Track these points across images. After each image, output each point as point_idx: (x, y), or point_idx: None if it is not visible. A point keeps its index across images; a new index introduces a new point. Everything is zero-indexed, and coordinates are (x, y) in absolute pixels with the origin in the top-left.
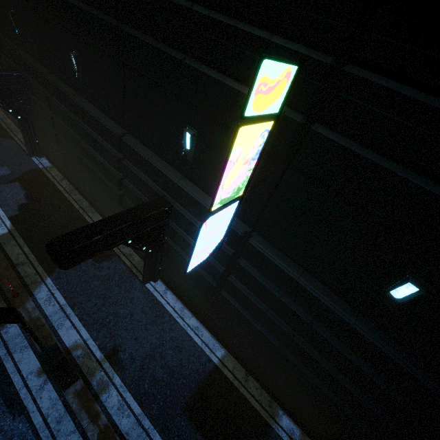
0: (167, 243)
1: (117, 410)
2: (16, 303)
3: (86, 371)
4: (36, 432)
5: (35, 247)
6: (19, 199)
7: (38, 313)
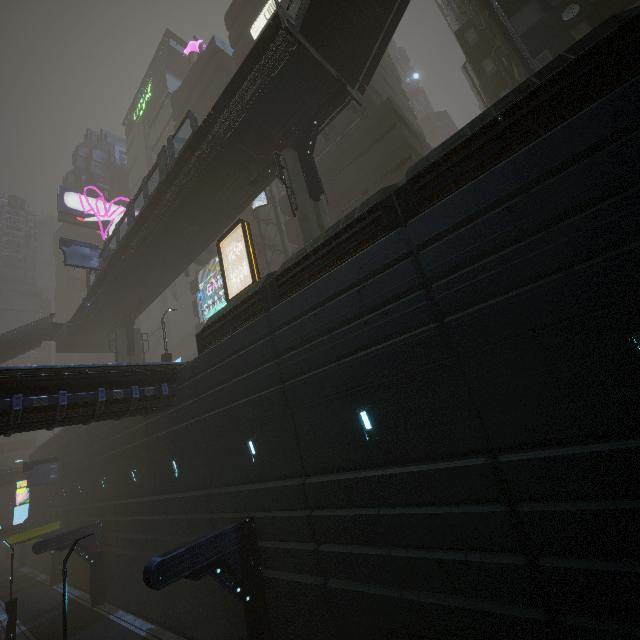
0: None
1: None
2: None
3: None
4: None
5: None
6: None
7: None
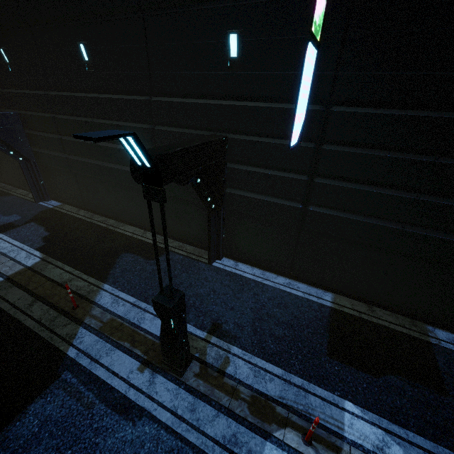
0: (227, 194)
1: (254, 378)
2: (80, 314)
3: (195, 352)
4: (170, 429)
5: (77, 265)
6: (40, 234)
7: (110, 315)
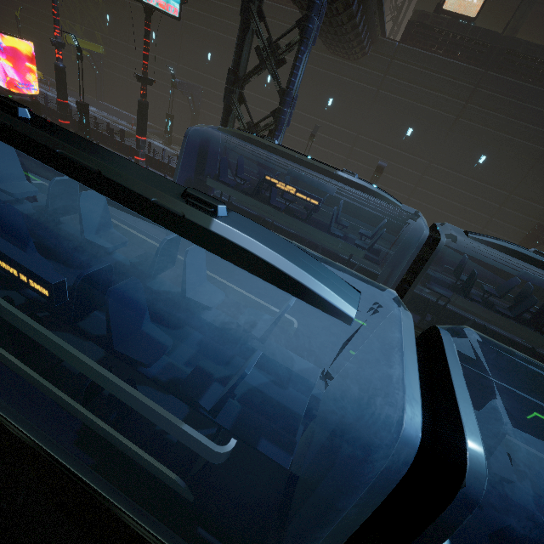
0: None
1: None
2: None
3: None
4: None
5: None
6: None
7: None
